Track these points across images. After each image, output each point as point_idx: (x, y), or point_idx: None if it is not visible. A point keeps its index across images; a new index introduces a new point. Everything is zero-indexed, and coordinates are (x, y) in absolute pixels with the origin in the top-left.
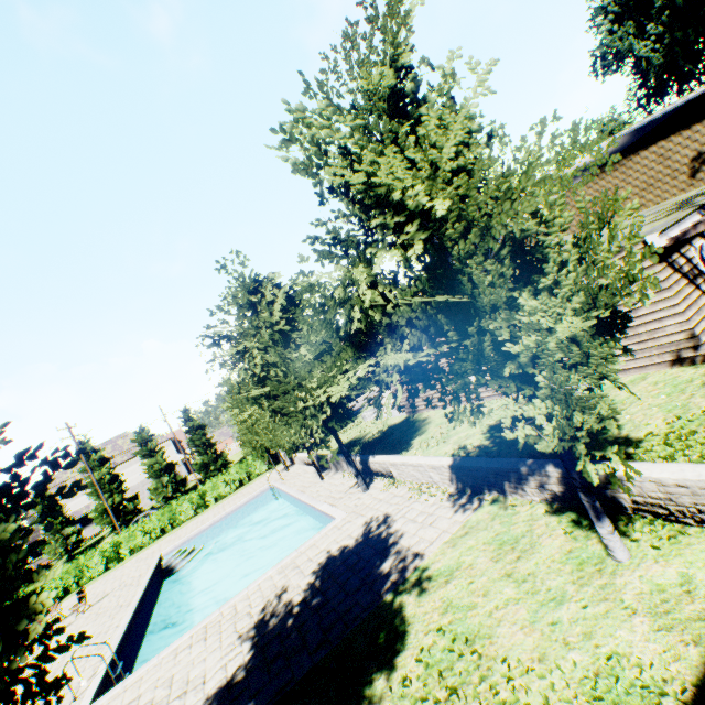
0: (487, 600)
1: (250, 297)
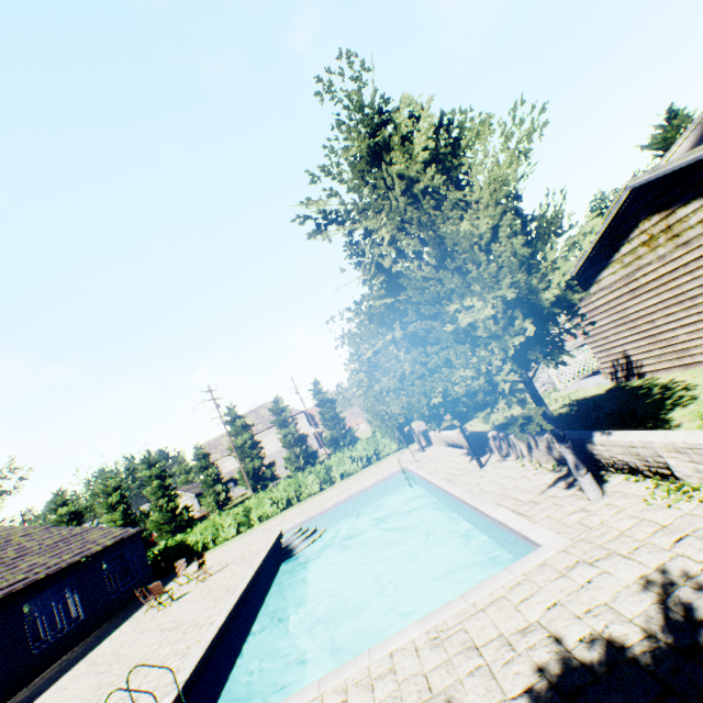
0: None
1: (371, 143)
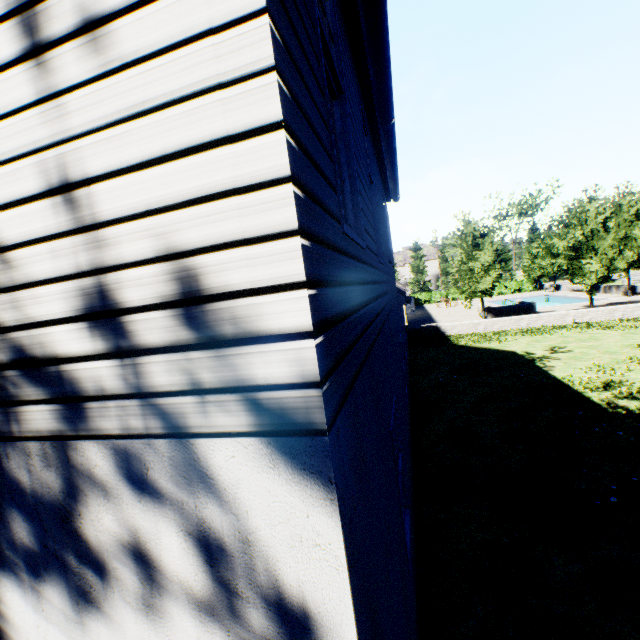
0: None
1: (620, 202)
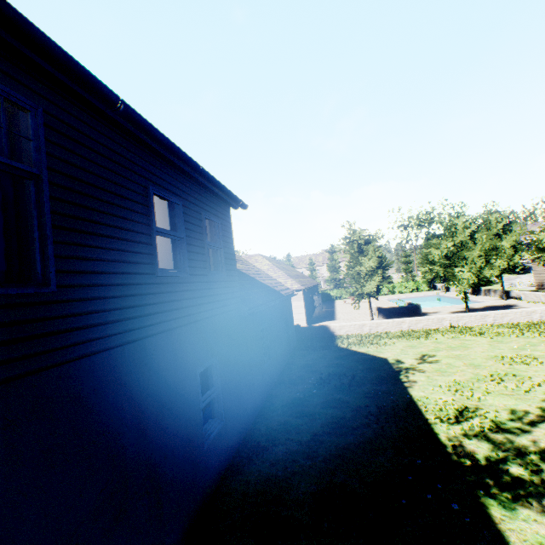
0: None
1: (489, 218)
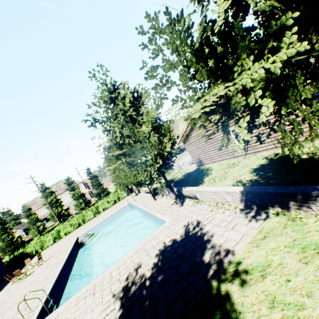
0: (315, 303)
1: (111, 96)
